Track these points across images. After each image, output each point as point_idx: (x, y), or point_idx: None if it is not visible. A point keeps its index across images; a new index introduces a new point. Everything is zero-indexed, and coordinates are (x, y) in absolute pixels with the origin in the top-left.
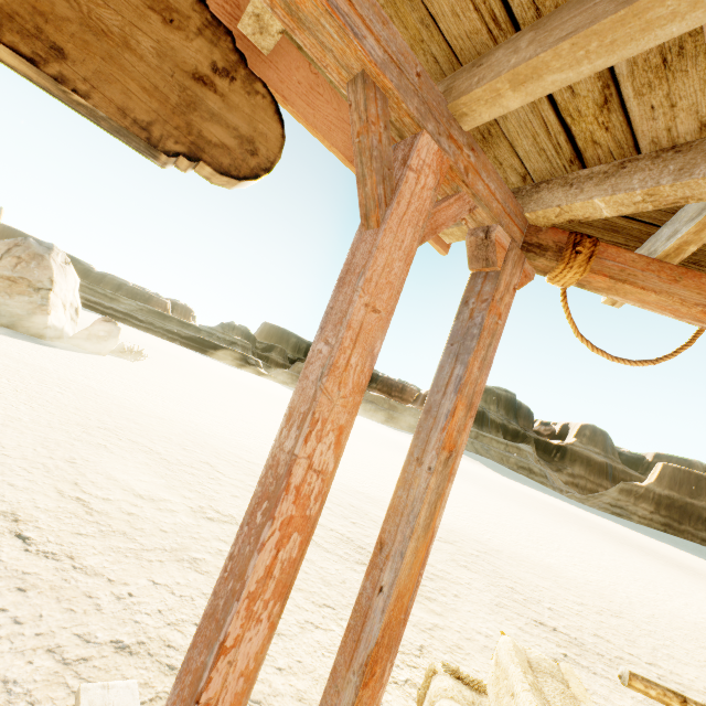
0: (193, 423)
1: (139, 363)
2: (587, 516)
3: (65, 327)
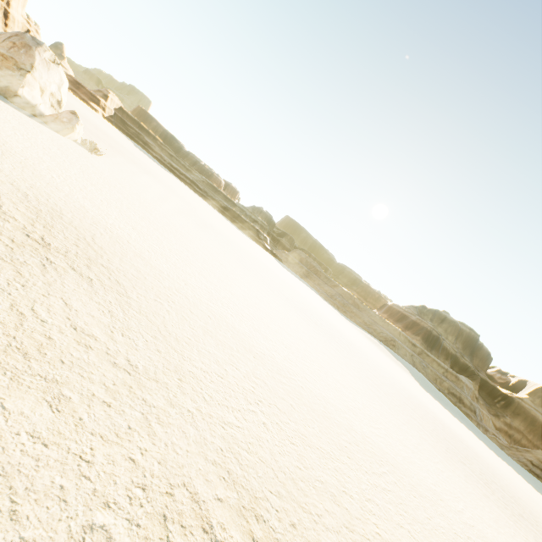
0: None
1: (99, 158)
2: (475, 446)
3: (40, 106)
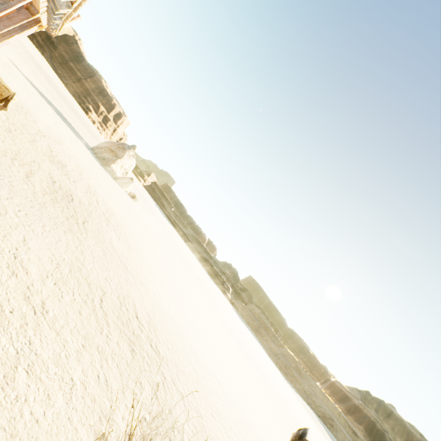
0: (99, 179)
1: (134, 202)
2: None
3: (117, 173)
